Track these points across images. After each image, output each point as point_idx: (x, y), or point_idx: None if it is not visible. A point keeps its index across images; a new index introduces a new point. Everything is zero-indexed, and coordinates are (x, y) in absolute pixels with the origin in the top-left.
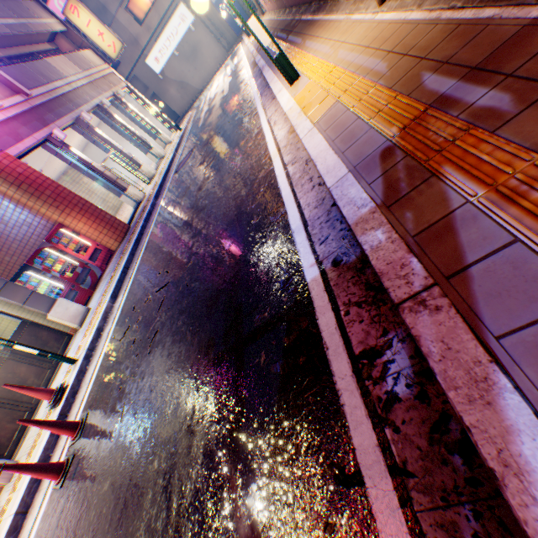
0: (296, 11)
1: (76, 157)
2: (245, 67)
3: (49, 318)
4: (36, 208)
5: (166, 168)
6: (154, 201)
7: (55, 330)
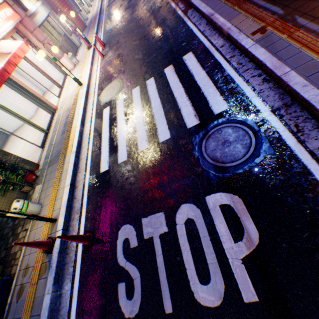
0: None
1: None
2: None
3: (72, 38)
4: (54, 0)
5: (99, 7)
6: (99, 16)
7: (73, 43)
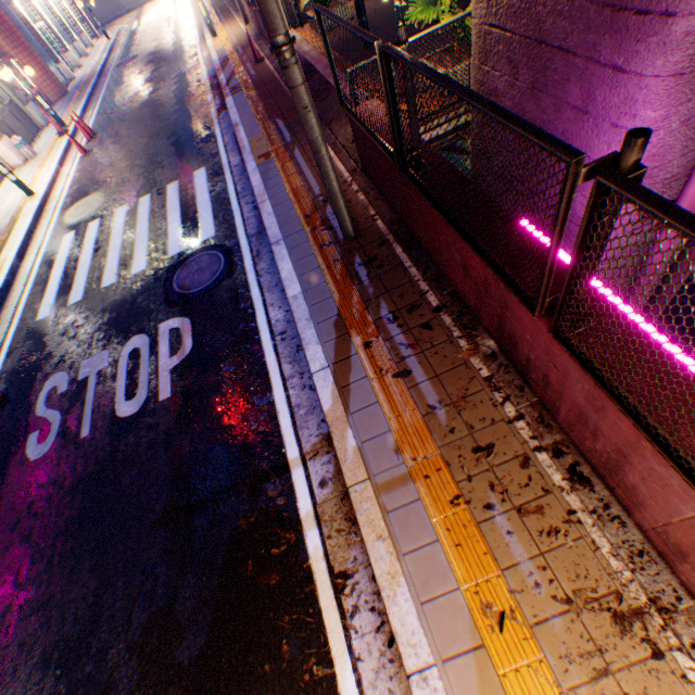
0: (231, 2)
1: (17, 10)
2: (190, 16)
3: (28, 109)
4: None
5: (102, 63)
6: (98, 79)
7: (31, 119)
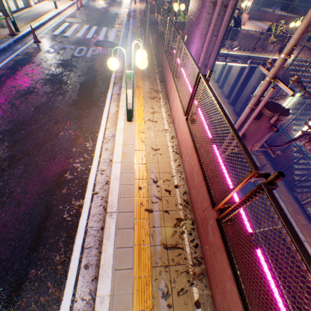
0: None
1: None
2: None
3: None
4: None
5: None
6: None
7: None
